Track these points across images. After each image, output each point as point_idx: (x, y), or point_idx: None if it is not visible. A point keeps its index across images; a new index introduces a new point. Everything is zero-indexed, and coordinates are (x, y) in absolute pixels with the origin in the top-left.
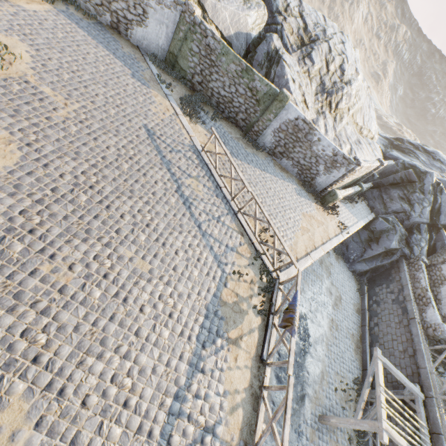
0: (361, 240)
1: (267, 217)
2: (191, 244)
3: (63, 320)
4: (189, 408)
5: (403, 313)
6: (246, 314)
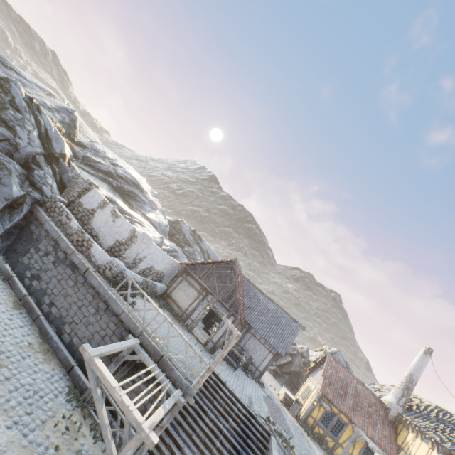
0: None
1: None
2: None
3: None
4: None
5: (74, 270)
6: None
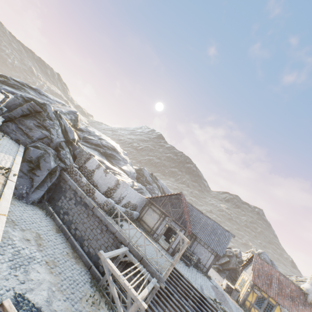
0: (24, 172)
1: None
2: None
3: None
4: None
5: (86, 207)
6: None
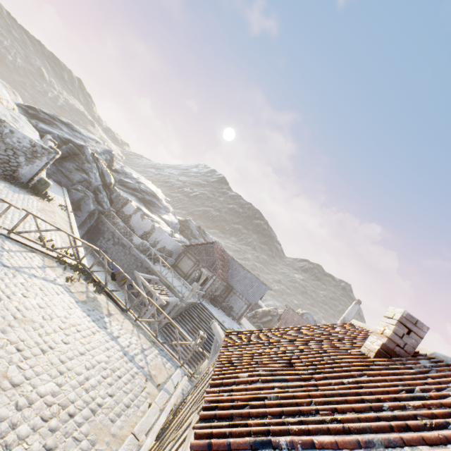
0: None
1: (55, 226)
2: (23, 283)
3: (47, 391)
4: (132, 352)
5: (124, 247)
6: (97, 298)
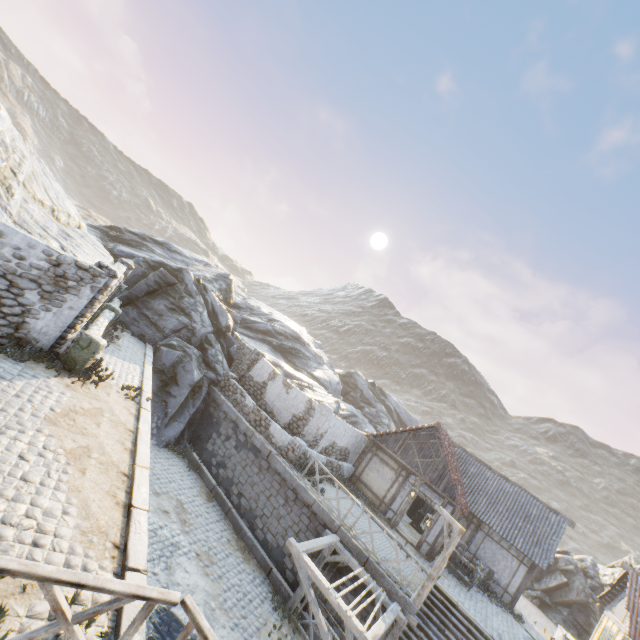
0: (154, 391)
1: None
2: None
3: None
4: None
5: (257, 454)
6: None
